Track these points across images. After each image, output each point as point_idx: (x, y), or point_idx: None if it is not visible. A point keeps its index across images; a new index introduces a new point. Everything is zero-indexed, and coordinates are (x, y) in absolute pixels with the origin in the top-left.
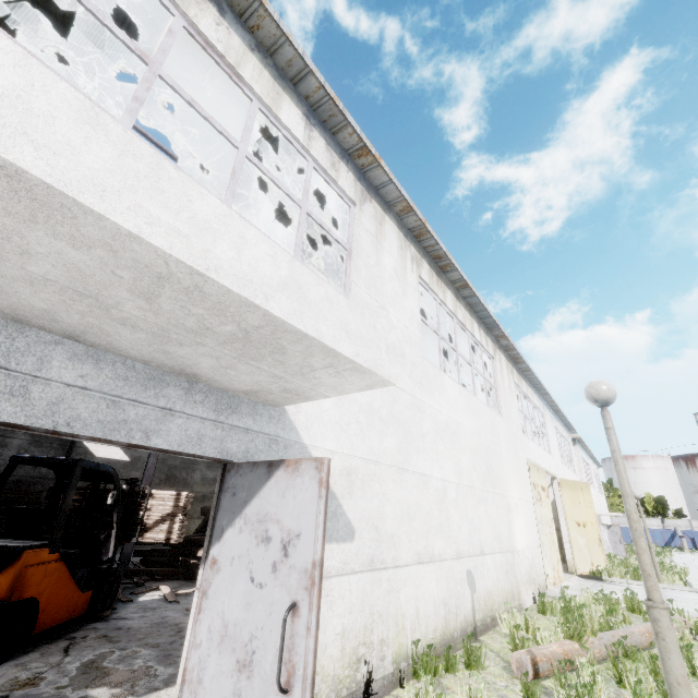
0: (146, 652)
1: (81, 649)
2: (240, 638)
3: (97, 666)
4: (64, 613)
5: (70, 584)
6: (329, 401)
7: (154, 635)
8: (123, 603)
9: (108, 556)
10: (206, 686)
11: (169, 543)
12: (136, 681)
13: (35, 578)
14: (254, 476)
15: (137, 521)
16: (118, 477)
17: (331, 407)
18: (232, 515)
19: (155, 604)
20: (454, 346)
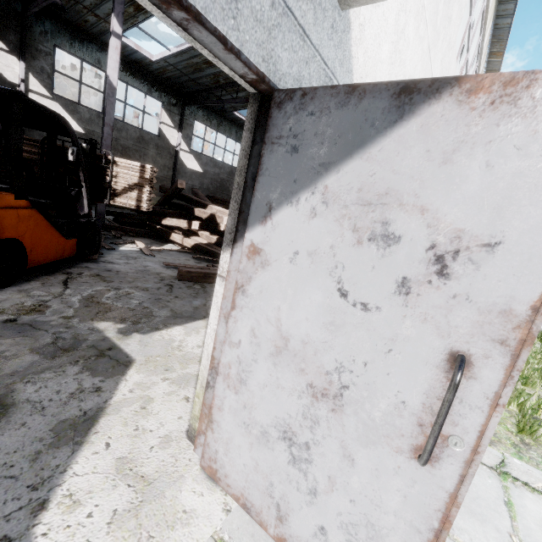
0: (139, 294)
1: (79, 284)
2: (315, 362)
3: (97, 302)
4: (54, 254)
5: (51, 231)
6: (387, 47)
7: (141, 280)
8: (107, 250)
9: (84, 212)
10: (253, 390)
11: (135, 210)
12: (137, 319)
13: (8, 221)
14: (352, 114)
15: (106, 186)
16: (73, 131)
17: (386, 58)
18: (292, 185)
19: (135, 255)
20: (470, 43)
